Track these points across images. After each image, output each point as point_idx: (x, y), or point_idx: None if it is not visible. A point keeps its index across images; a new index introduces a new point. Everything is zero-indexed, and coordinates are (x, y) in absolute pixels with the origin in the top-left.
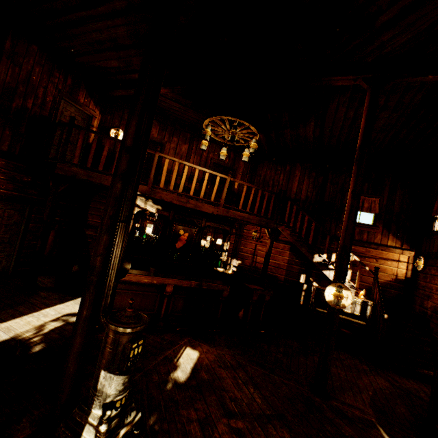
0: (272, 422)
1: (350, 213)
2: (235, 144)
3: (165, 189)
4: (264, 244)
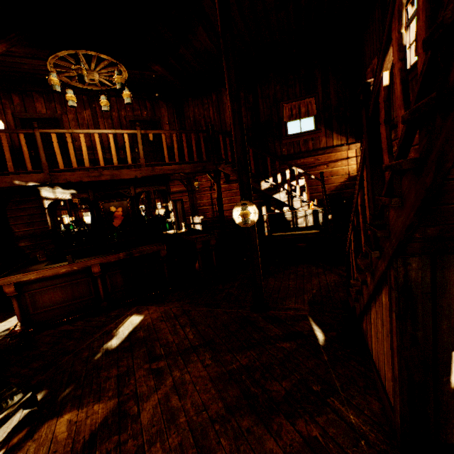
0: (197, 351)
1: (234, 120)
2: (112, 86)
3: (67, 169)
4: None
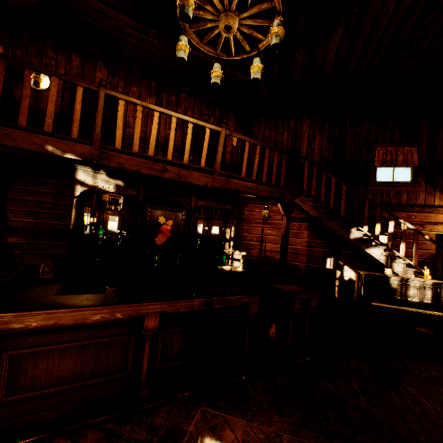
0: None
1: None
2: (233, 57)
3: (124, 150)
4: (273, 226)
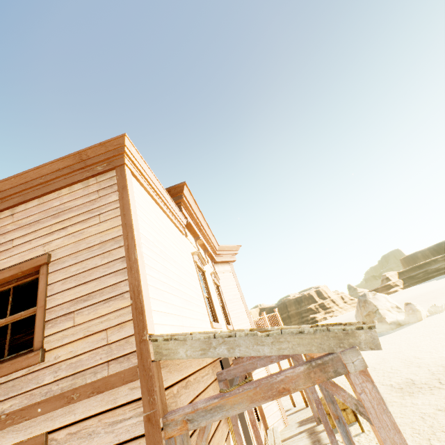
0: None
1: None
2: None
3: None
4: None
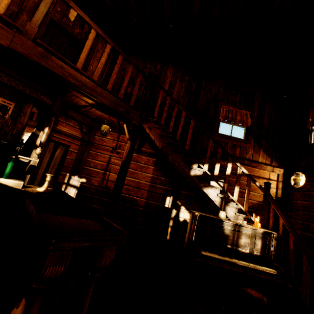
0: None
1: None
2: None
3: None
4: (122, 156)
